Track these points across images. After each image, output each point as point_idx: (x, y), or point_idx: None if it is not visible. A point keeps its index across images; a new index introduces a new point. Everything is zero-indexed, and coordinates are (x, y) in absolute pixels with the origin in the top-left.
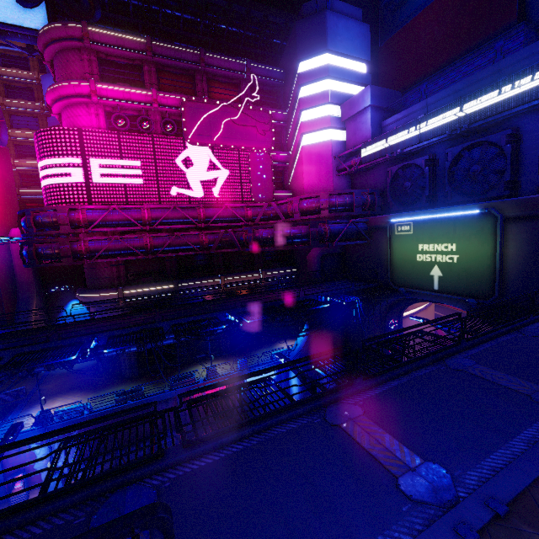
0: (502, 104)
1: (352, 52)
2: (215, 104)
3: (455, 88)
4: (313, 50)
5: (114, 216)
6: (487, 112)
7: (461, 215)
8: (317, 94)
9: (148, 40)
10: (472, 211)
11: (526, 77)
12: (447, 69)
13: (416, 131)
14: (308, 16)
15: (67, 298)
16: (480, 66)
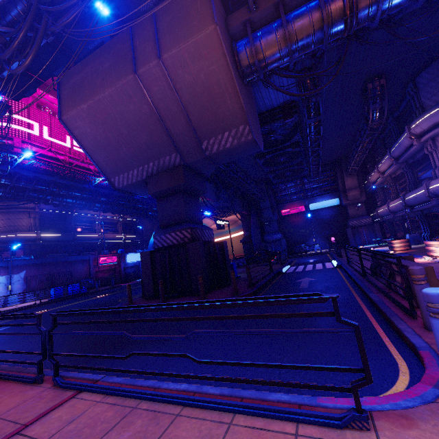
0: None
1: None
2: None
3: None
4: None
5: (48, 153)
6: None
7: None
8: None
9: None
10: None
11: None
12: None
13: None
14: None
15: None
16: None
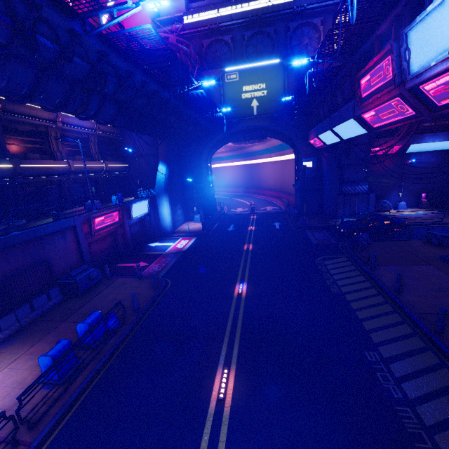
0: (277, 6)
1: None
2: None
3: None
4: None
5: None
6: (271, 9)
7: (267, 65)
8: None
9: None
10: (276, 60)
11: None
12: None
13: (230, 11)
14: None
15: None
16: None
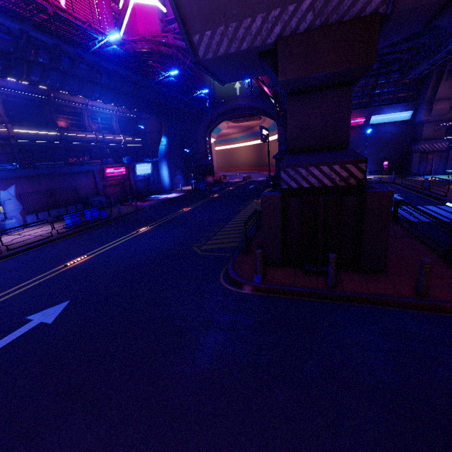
0: None
1: None
2: None
3: None
4: None
5: None
6: None
7: None
8: None
9: None
10: None
11: None
12: None
13: None
14: None
15: None
16: None
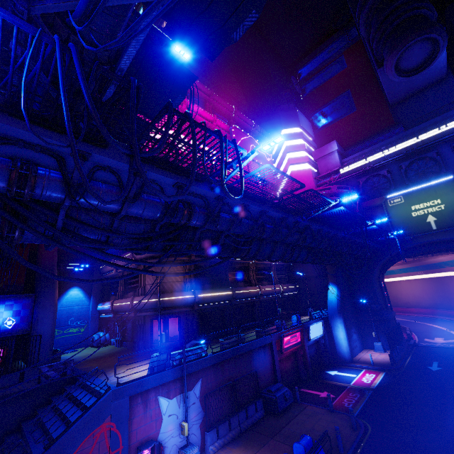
0: (434, 137)
1: (308, 131)
2: (246, 134)
3: (390, 140)
4: (292, 124)
5: None
6: (426, 141)
7: (437, 183)
8: (298, 145)
9: (212, 90)
10: (448, 177)
11: (443, 126)
12: (364, 142)
13: (382, 155)
14: (286, 110)
15: (68, 284)
16: (384, 140)
